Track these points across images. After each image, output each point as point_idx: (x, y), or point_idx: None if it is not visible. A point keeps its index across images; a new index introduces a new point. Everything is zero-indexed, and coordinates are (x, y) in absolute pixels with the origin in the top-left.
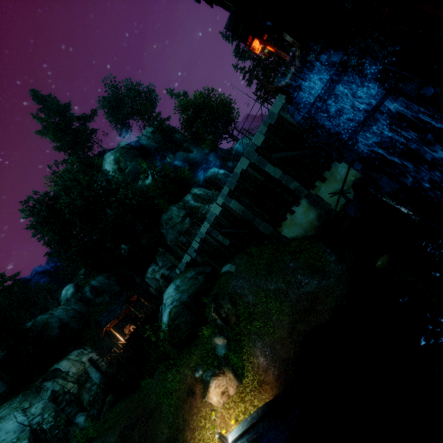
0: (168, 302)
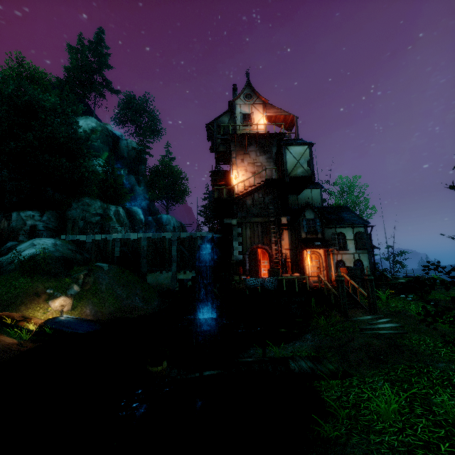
0: (41, 246)
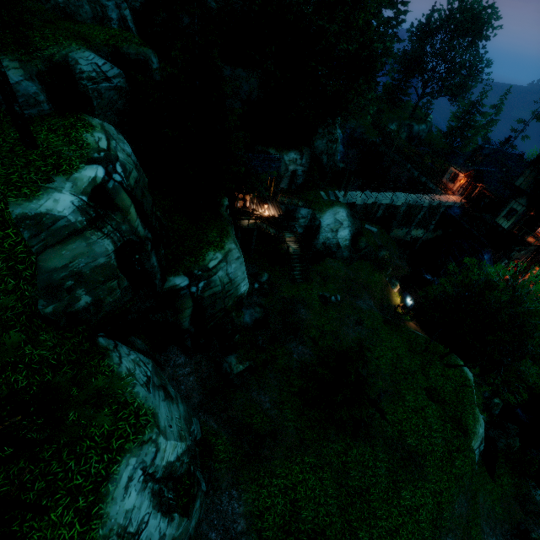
0: (346, 224)
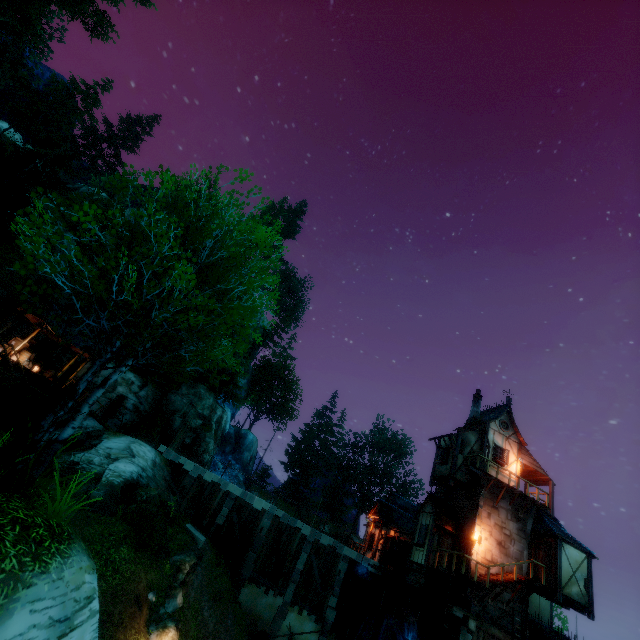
0: (141, 461)
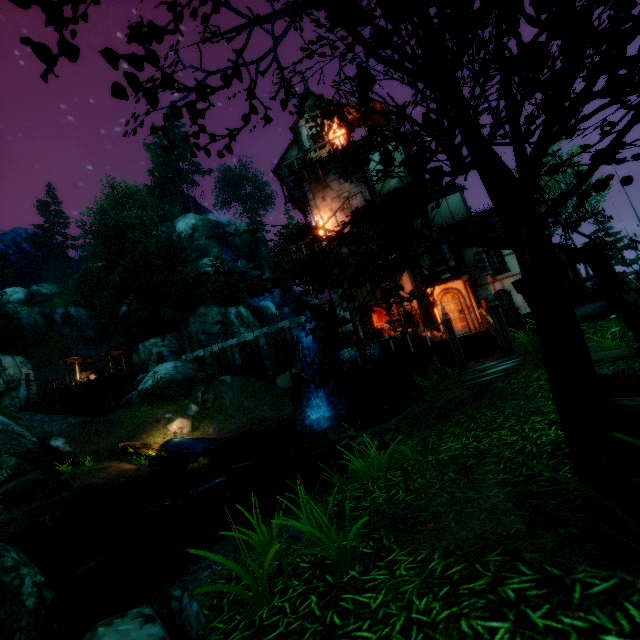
0: (162, 372)
